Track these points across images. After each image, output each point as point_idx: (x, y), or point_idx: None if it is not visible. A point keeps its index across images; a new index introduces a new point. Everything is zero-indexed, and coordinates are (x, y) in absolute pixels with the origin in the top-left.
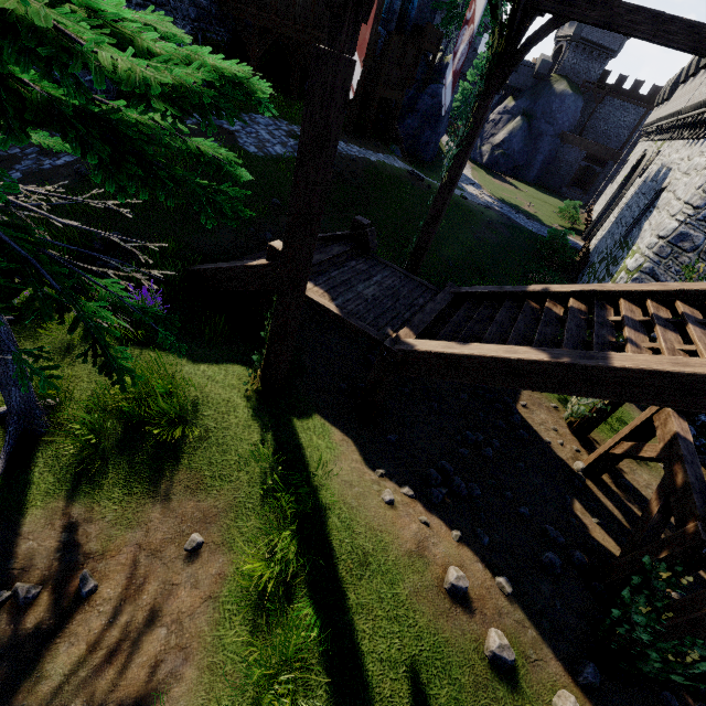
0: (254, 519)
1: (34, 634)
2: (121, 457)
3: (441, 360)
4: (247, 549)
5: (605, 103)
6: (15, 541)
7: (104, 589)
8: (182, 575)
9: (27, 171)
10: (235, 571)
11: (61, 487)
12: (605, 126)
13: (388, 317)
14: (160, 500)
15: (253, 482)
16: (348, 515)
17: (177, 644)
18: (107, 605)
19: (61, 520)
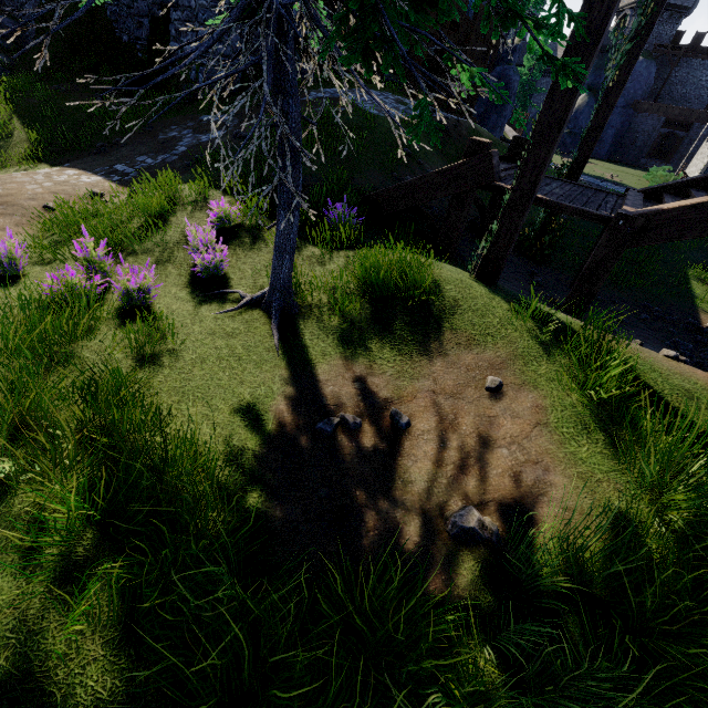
0: (546, 364)
1: (376, 452)
2: (379, 326)
3: (703, 211)
4: (554, 387)
5: (680, 65)
6: (318, 385)
7: (417, 424)
8: (495, 409)
9: (189, 145)
10: (553, 404)
11: (333, 350)
12: (682, 89)
13: (593, 205)
14: (435, 356)
15: (525, 337)
16: (644, 362)
17: (527, 460)
18: (429, 434)
19: (347, 373)
